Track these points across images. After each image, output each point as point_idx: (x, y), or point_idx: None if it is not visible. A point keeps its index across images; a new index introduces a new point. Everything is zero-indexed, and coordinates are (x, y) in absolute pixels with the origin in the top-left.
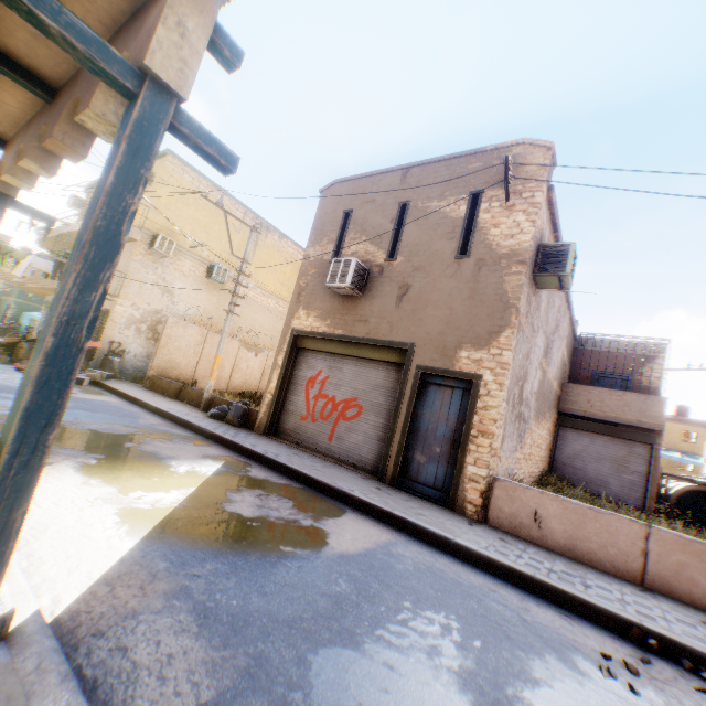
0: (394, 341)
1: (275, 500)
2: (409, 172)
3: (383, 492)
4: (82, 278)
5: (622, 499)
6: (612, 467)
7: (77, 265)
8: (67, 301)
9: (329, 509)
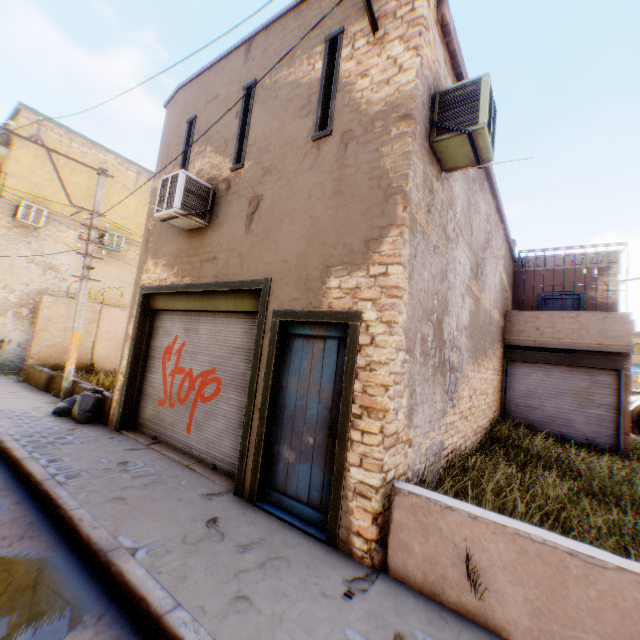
0: (245, 280)
1: None
2: (253, 44)
3: (212, 531)
4: None
5: (591, 438)
6: (574, 401)
7: None
8: None
9: (28, 631)
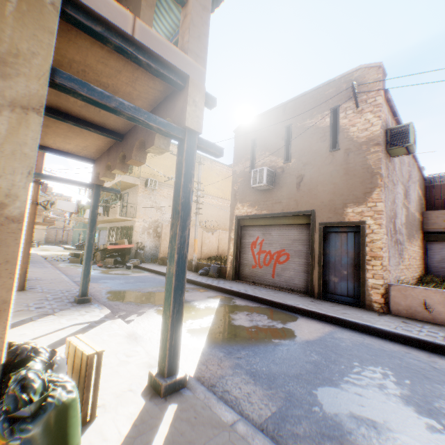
0: (300, 211)
1: (256, 316)
2: (287, 106)
3: (316, 303)
4: (180, 226)
5: None
6: None
7: (178, 221)
8: (178, 238)
9: (288, 317)
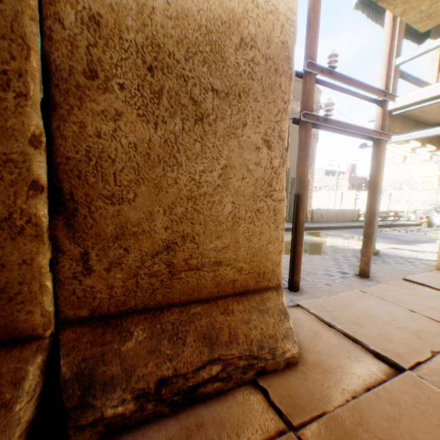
0: None
1: (327, 235)
2: None
3: None
4: None
5: None
6: None
7: None
8: None
9: (323, 232)
